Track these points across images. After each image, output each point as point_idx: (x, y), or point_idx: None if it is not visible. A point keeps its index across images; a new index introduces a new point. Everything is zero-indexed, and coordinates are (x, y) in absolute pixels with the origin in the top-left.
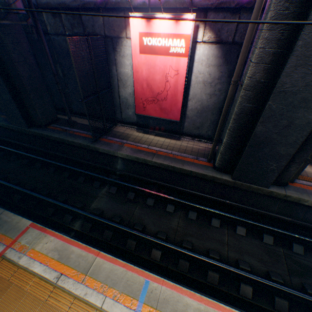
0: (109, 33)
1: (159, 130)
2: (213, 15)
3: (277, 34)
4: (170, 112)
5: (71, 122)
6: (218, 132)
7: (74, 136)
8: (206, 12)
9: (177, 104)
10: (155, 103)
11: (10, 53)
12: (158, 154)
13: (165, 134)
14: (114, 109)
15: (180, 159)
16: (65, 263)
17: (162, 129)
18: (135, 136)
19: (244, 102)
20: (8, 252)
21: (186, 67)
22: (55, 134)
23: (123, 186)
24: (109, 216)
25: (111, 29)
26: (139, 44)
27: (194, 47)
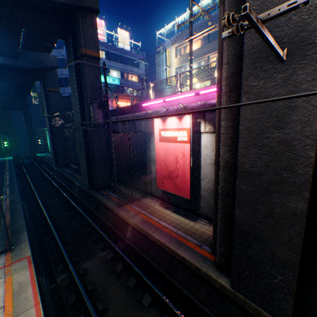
0: (147, 131)
1: (179, 207)
2: (209, 114)
3: (229, 122)
4: (182, 189)
5: (115, 189)
6: (213, 214)
7: (110, 199)
8: (204, 113)
9: (186, 181)
10: (170, 179)
11: (94, 143)
12: (162, 229)
13: (183, 212)
14: (146, 182)
15: (181, 240)
16: (14, 298)
17: (181, 207)
18: (154, 208)
19: (222, 181)
20: (1, 270)
21: (190, 150)
22: (100, 196)
23: (119, 254)
24: (88, 281)
25: (148, 128)
26: (159, 136)
27: (199, 136)
